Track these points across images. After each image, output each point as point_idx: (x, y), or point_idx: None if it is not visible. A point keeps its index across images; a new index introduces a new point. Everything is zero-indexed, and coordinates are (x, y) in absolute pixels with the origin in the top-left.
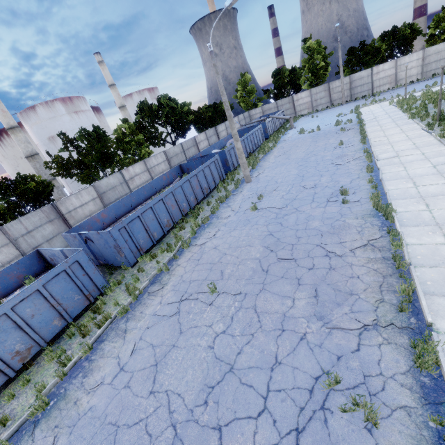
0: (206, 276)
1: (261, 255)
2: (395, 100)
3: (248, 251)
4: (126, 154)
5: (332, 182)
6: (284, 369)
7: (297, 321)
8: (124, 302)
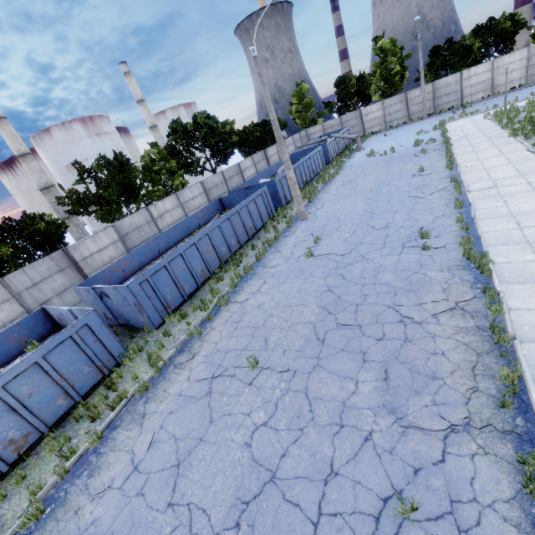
0: (246, 344)
1: (316, 318)
2: (492, 112)
3: (300, 312)
4: (155, 185)
5: (409, 221)
6: (341, 483)
7: (361, 414)
8: (145, 376)
